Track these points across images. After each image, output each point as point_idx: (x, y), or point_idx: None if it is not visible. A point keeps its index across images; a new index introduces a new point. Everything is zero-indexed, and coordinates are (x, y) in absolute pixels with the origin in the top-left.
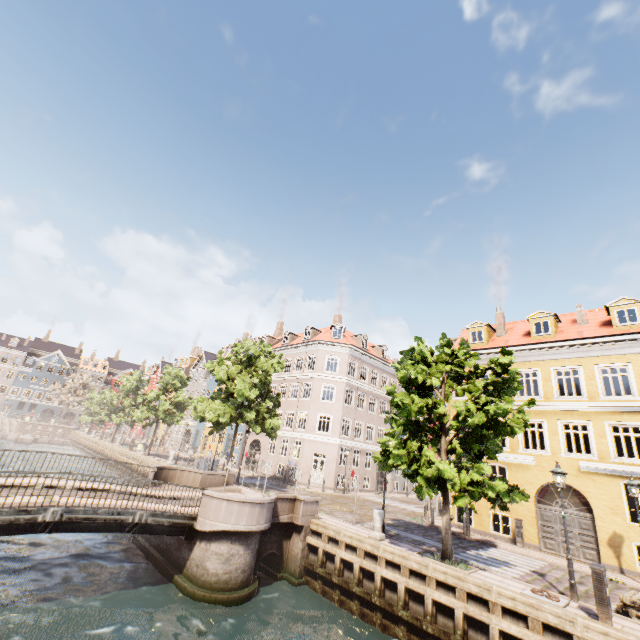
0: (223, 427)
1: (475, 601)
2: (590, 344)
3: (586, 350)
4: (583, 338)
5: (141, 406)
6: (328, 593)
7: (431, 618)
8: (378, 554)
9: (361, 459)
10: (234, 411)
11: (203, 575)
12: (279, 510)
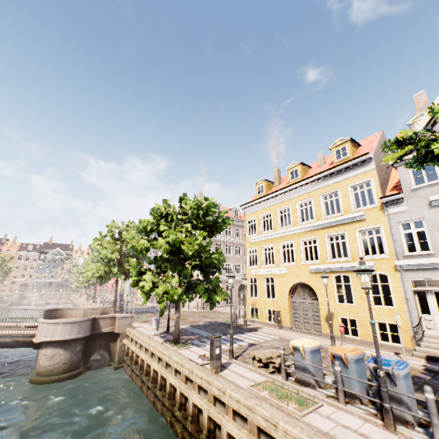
0: (108, 279)
1: (169, 366)
2: (316, 180)
3: (315, 185)
4: (310, 176)
5: (82, 274)
6: (128, 371)
7: (153, 379)
8: (142, 344)
9: (222, 286)
10: (108, 268)
11: (38, 368)
12: (101, 325)
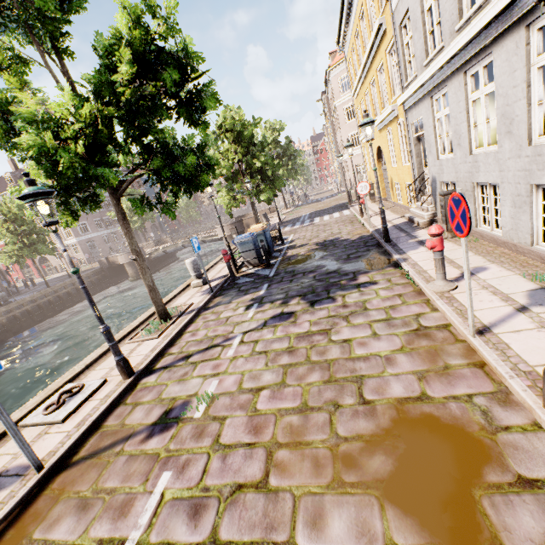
0: None
1: None
2: None
3: None
4: None
5: None
6: None
7: None
8: None
9: None
10: None
11: None
12: (248, 224)
